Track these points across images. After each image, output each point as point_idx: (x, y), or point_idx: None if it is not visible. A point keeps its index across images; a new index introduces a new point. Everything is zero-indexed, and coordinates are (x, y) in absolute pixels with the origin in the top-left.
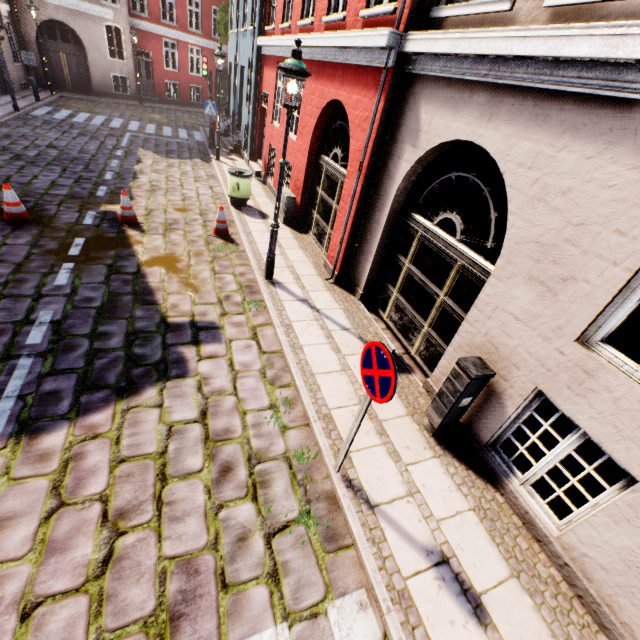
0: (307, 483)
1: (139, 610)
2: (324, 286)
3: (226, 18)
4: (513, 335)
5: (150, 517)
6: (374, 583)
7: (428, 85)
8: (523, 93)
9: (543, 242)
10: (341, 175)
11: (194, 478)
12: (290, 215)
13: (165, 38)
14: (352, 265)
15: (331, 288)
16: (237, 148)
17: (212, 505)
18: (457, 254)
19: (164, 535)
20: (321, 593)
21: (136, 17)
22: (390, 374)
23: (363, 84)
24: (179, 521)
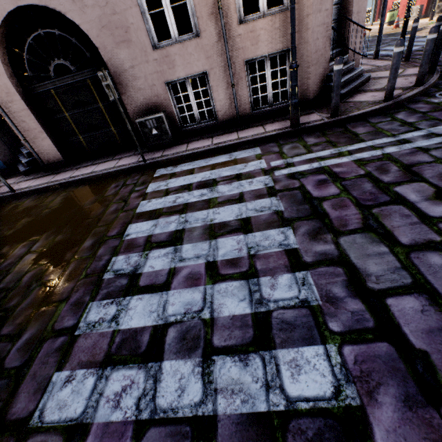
0: None
1: None
2: None
3: None
4: None
5: None
6: None
7: None
8: None
9: None
10: None
11: None
12: (420, 15)
13: None
14: None
15: None
16: None
17: None
18: None
19: None
20: None
21: None
22: None
23: None
24: None
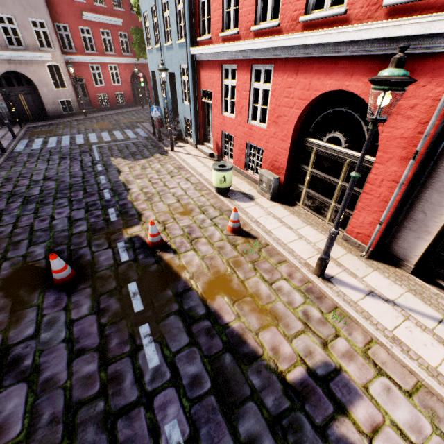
0: None
1: None
2: (366, 265)
3: (139, 38)
4: None
5: None
6: None
7: None
8: None
9: None
10: (351, 157)
11: None
12: (275, 192)
13: (91, 64)
14: (388, 240)
15: (373, 265)
16: (179, 136)
17: None
18: None
19: None
20: None
21: (67, 54)
22: None
23: None
24: None
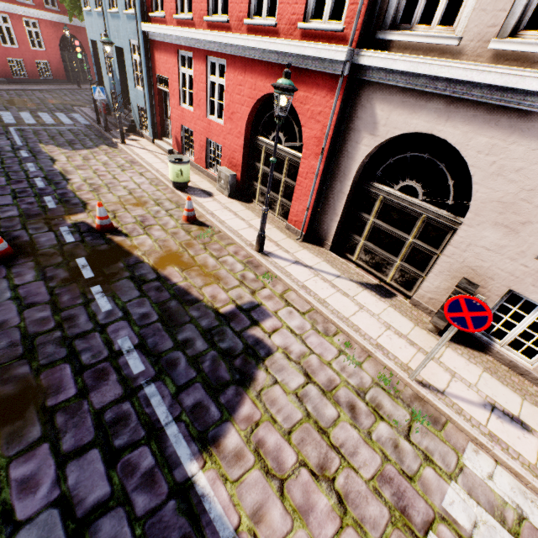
0: (399, 394)
1: (383, 518)
2: (299, 246)
3: None
4: (486, 260)
5: (339, 460)
6: (476, 436)
7: (381, 89)
8: (476, 104)
9: (504, 201)
10: (289, 154)
11: (340, 422)
12: (233, 189)
13: None
14: (316, 225)
15: (304, 246)
16: (132, 127)
17: (364, 434)
18: (422, 210)
19: (356, 467)
20: (454, 455)
21: None
22: (486, 314)
23: (311, 84)
24: (356, 454)
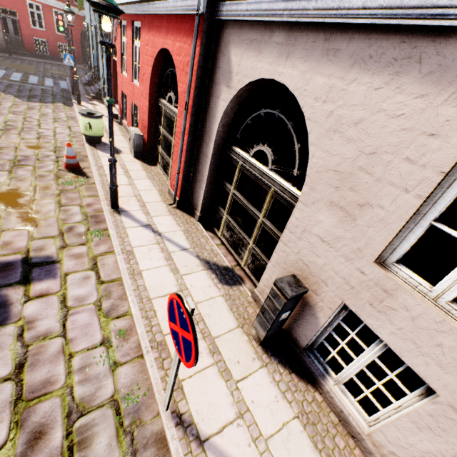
0: (135, 428)
1: None
2: (167, 211)
3: None
4: (320, 255)
5: None
6: None
7: (235, 30)
8: (314, 30)
9: (340, 170)
10: (175, 115)
11: None
12: (140, 150)
13: (29, 0)
14: (190, 191)
15: (174, 212)
16: (98, 95)
17: None
18: (270, 181)
19: None
20: None
21: None
22: (190, 338)
23: (183, 32)
24: None
